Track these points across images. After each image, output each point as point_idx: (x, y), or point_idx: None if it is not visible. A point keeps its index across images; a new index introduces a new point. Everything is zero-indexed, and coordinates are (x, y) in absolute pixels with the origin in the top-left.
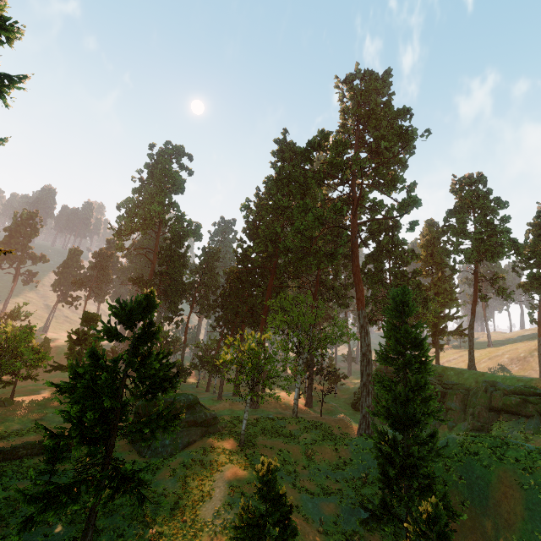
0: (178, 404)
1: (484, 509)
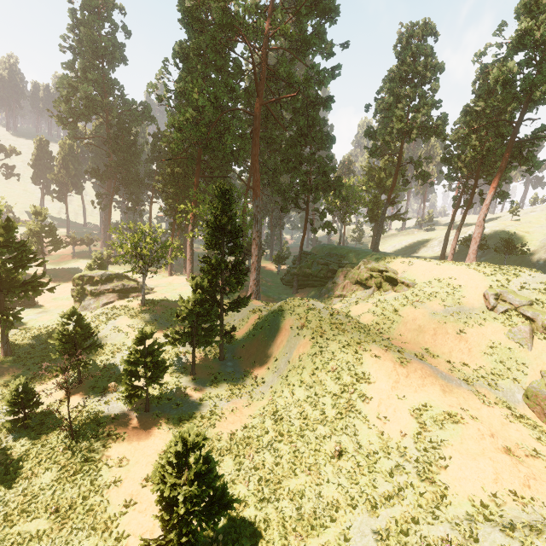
0: (97, 278)
1: (272, 342)
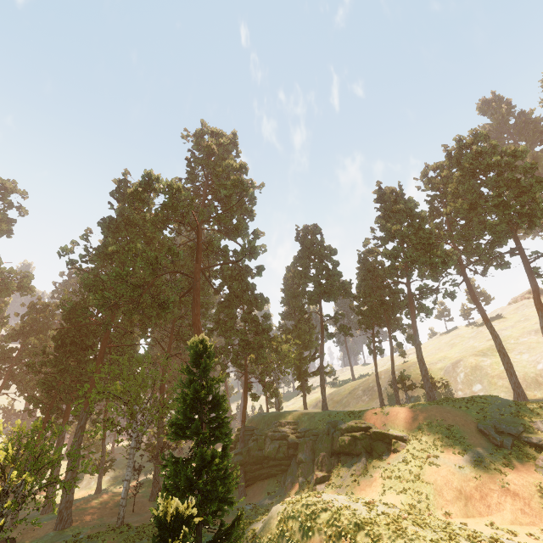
0: None
1: None
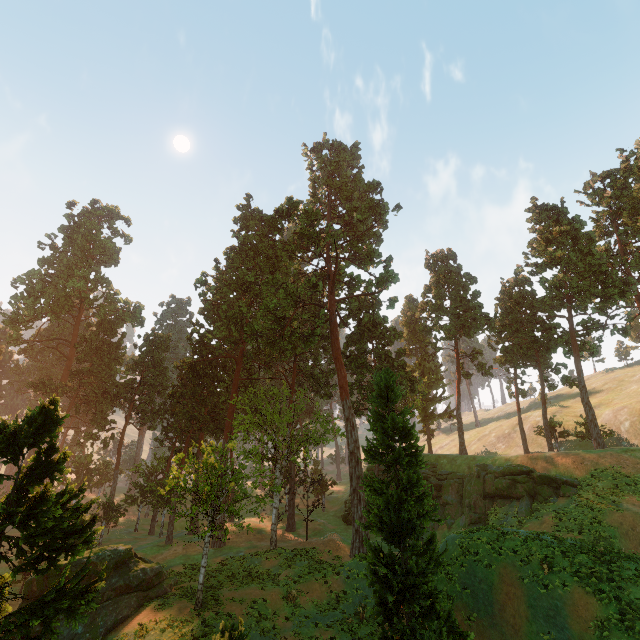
0: (100, 564)
1: (491, 618)
